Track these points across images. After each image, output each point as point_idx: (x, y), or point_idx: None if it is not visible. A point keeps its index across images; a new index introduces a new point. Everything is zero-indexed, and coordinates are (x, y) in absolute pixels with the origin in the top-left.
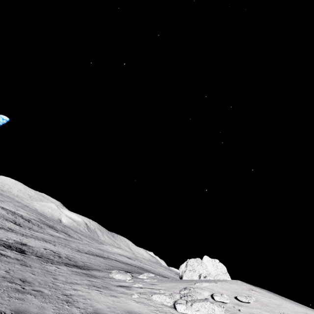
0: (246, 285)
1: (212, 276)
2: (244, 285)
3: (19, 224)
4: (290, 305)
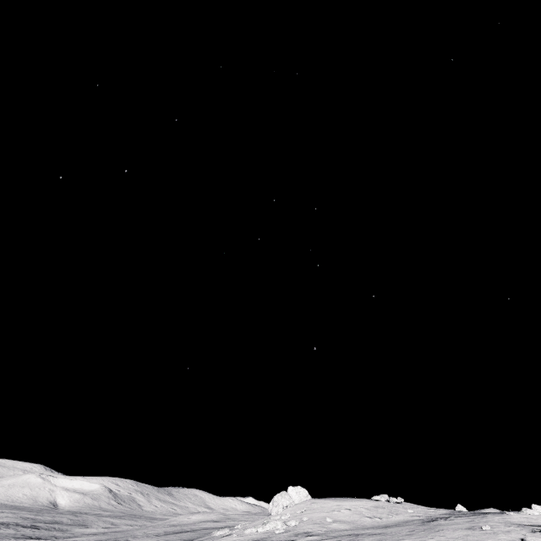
0: (311, 501)
1: (294, 503)
2: (309, 501)
3: (37, 537)
4: (332, 504)
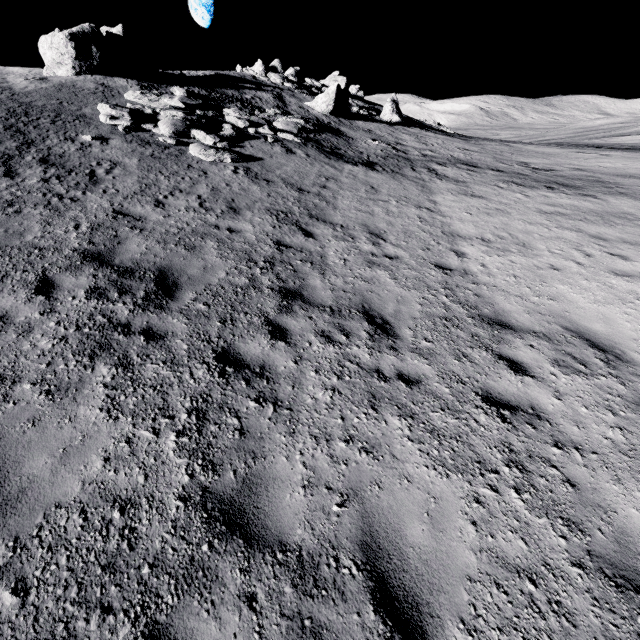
0: None
1: None
2: None
3: None
4: None
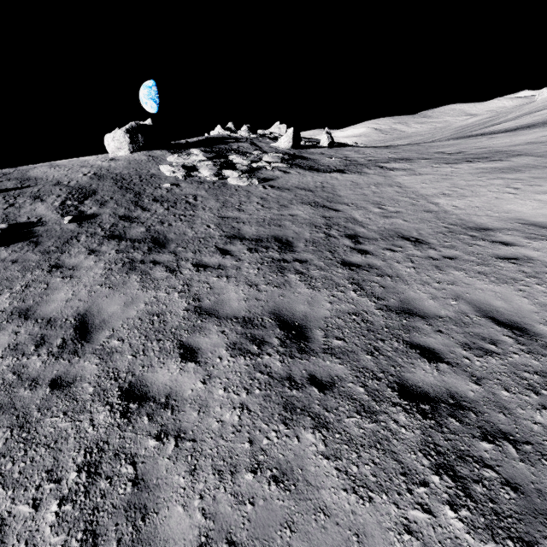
0: None
1: None
2: None
3: None
4: None
